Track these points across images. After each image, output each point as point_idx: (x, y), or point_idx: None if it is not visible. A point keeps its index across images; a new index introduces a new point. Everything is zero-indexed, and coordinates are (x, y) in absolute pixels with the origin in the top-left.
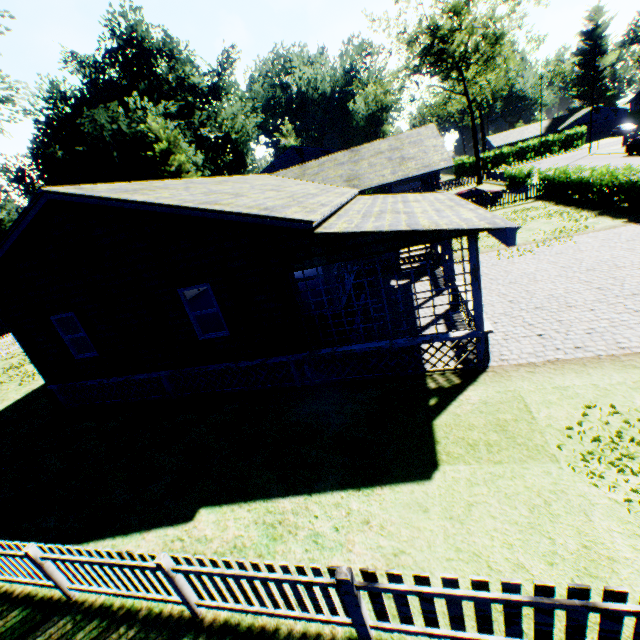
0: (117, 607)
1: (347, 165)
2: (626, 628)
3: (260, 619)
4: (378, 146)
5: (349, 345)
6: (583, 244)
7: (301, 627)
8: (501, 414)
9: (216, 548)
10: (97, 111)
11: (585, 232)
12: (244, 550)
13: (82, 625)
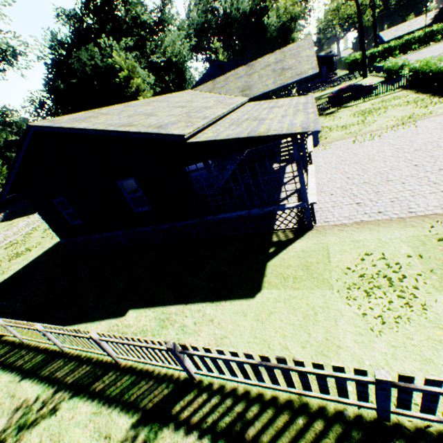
0: (83, 356)
1: (244, 78)
2: (330, 383)
3: (147, 366)
4: (267, 60)
5: (223, 214)
6: (422, 128)
7: (165, 371)
8: (310, 258)
9: (133, 330)
10: (80, 52)
11: (428, 117)
12: (146, 332)
13: (67, 363)
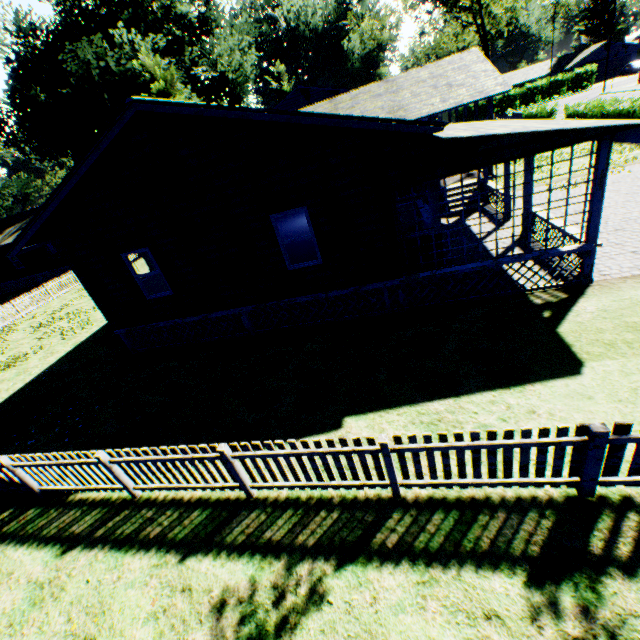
0: (305, 498)
1: (385, 96)
2: None
3: (465, 492)
4: (417, 75)
5: (449, 267)
6: (639, 173)
7: (512, 493)
8: (627, 318)
9: None
10: (80, 45)
11: (636, 162)
12: None
13: (277, 515)
